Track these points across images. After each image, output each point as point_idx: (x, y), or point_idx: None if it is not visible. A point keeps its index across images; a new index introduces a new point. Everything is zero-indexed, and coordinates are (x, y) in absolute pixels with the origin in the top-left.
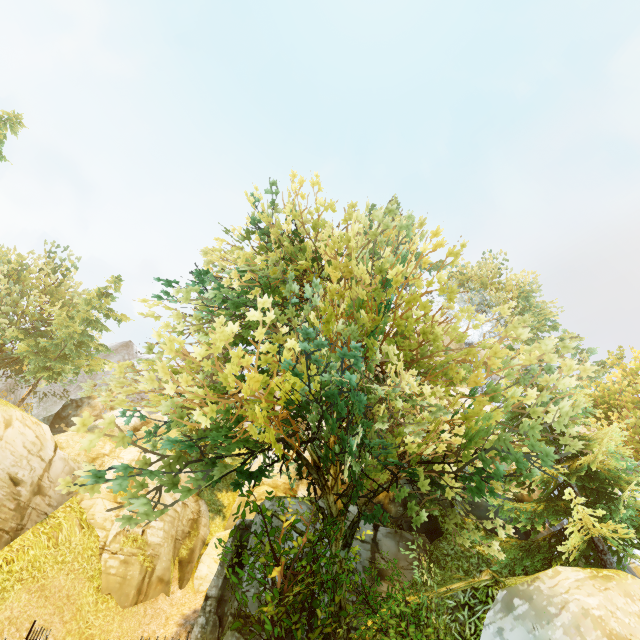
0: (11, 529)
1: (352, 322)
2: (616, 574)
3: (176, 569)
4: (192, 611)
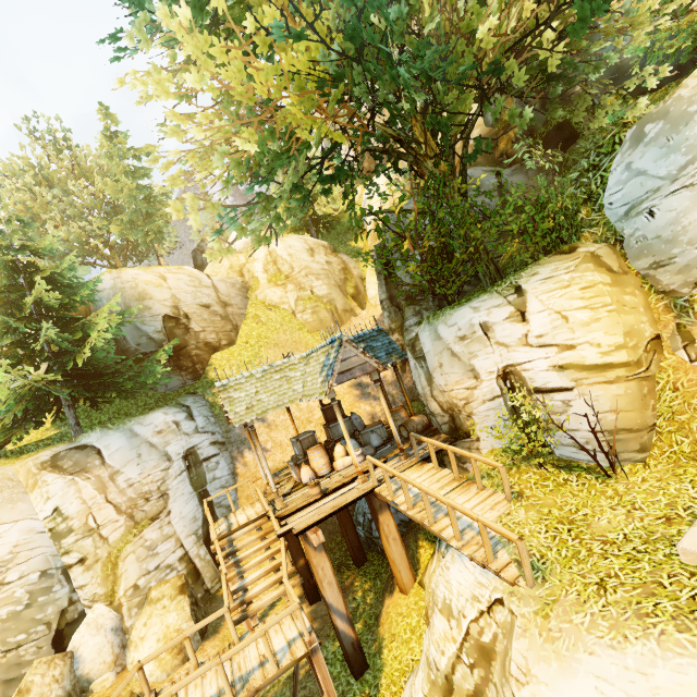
0: (231, 329)
1: None
2: None
3: (352, 302)
4: (379, 316)
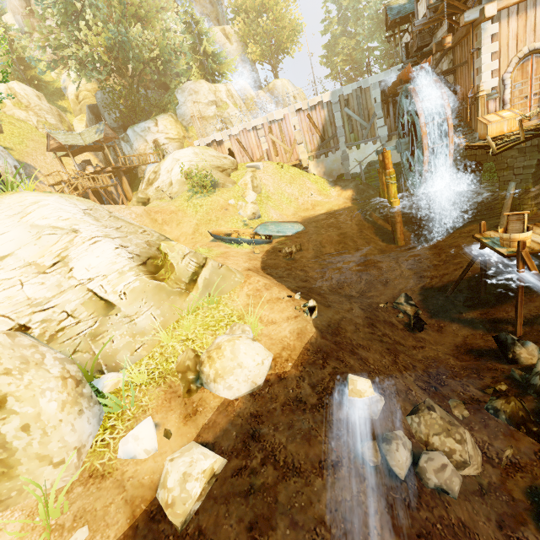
0: None
1: (111, 5)
2: (199, 80)
3: None
4: None
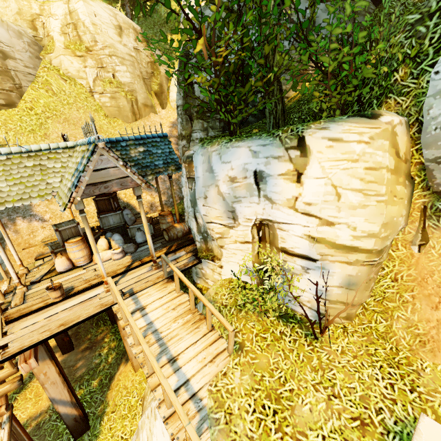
0: (12, 89)
1: None
2: None
3: (155, 99)
4: (175, 119)
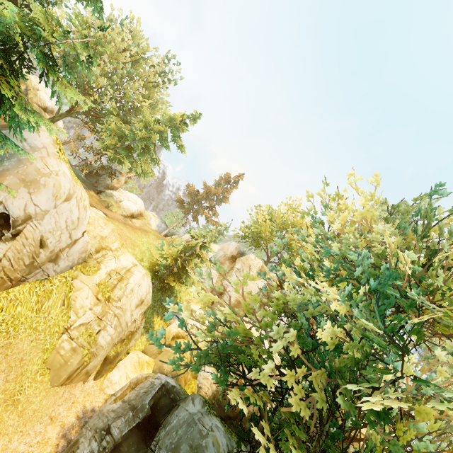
0: (16, 280)
1: None
2: None
3: (100, 363)
4: (91, 408)
